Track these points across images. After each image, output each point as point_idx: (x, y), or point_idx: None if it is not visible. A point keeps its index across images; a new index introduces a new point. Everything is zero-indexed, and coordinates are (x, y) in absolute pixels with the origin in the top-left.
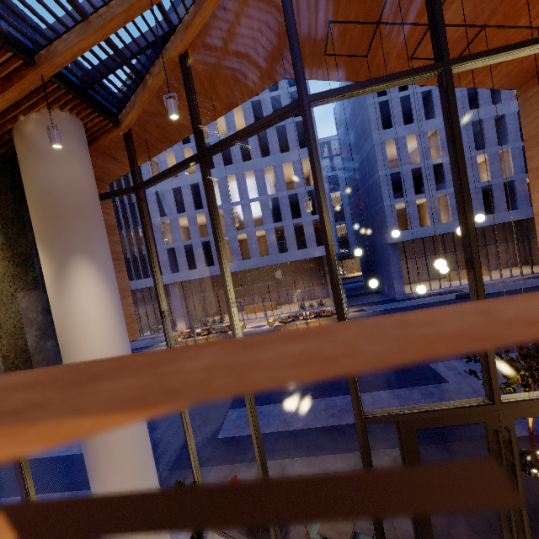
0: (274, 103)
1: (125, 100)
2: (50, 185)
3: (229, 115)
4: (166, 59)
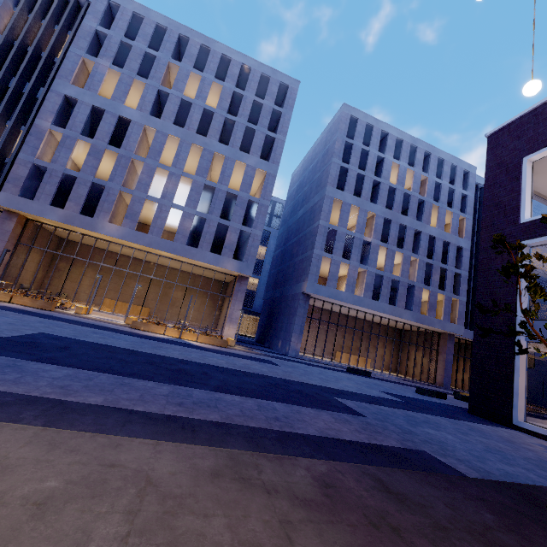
0: (254, 110)
1: None
2: None
3: (205, 85)
4: None
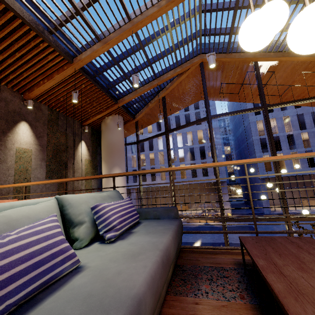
0: None
1: (138, 110)
2: (111, 140)
3: None
4: (157, 98)
